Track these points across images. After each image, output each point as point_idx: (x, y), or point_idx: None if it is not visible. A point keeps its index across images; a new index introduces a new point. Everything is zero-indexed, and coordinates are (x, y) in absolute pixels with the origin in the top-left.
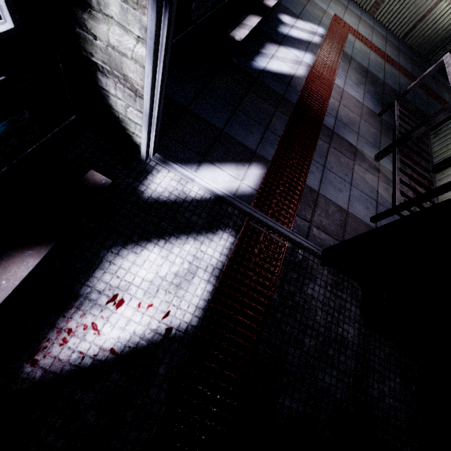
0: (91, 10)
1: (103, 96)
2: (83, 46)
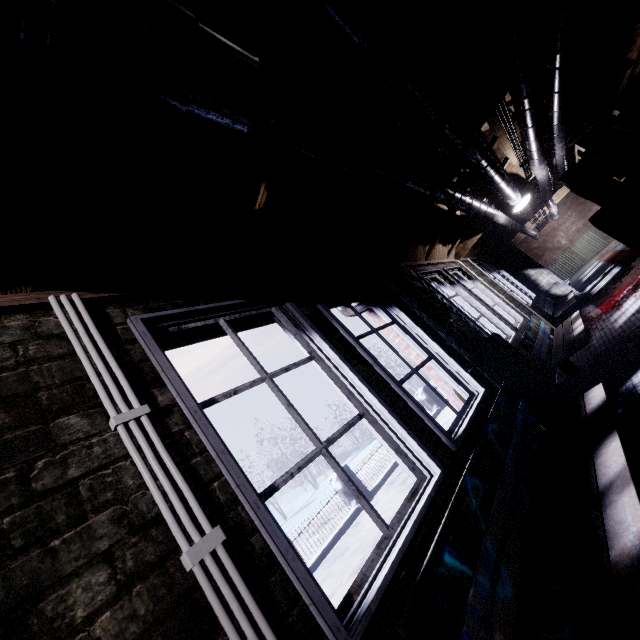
0: (539, 284)
1: (555, 296)
2: (543, 290)
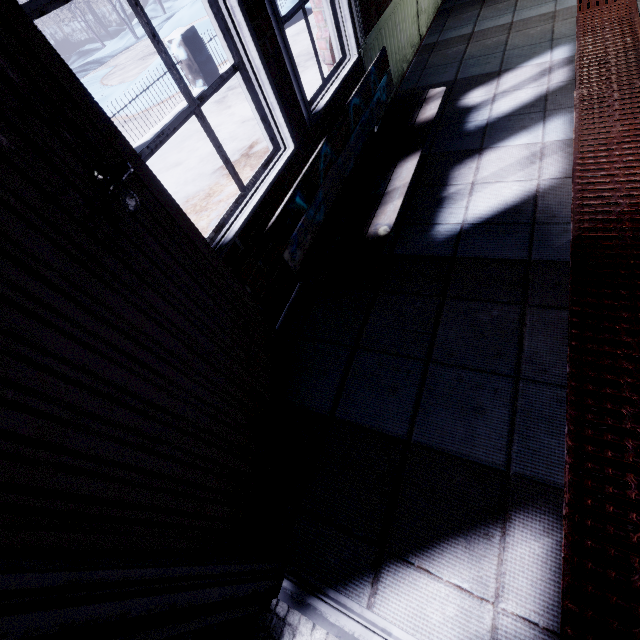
0: None
1: None
2: None
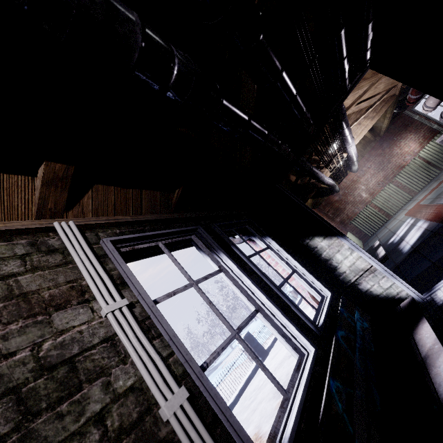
0: (337, 267)
1: (370, 295)
2: (346, 281)
